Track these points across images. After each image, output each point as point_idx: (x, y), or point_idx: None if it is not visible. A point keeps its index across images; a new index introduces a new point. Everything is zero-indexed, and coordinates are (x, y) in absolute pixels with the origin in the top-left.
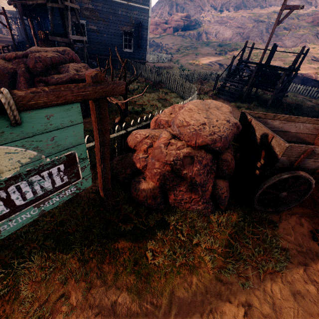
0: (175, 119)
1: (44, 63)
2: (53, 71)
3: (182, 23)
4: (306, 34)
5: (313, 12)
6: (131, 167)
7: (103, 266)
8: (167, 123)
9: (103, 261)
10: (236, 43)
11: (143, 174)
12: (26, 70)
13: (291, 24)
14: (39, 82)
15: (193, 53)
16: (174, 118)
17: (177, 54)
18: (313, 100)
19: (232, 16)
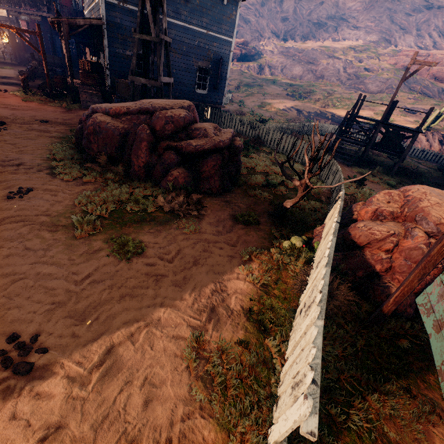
0: (428, 215)
1: (176, 125)
2: (184, 134)
3: (238, 51)
4: (392, 79)
5: (394, 52)
6: (365, 268)
7: (425, 393)
8: (391, 214)
9: (419, 387)
10: (309, 83)
11: (384, 277)
12: (151, 132)
13: (372, 65)
14: (163, 149)
15: (259, 93)
16: (423, 214)
17: (237, 93)
18: (422, 162)
19: (300, 48)
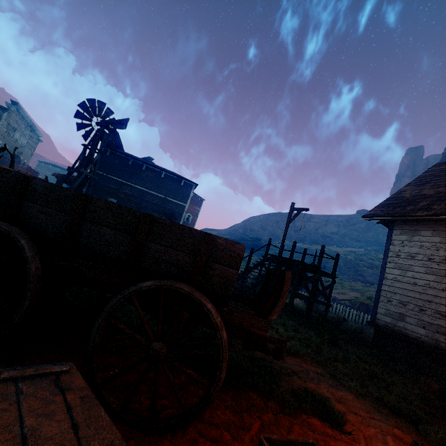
0: None
1: None
2: None
3: (251, 242)
4: None
5: None
6: None
7: None
8: None
9: None
10: None
11: None
12: None
13: (371, 263)
14: None
15: None
16: None
17: None
18: None
19: (306, 247)
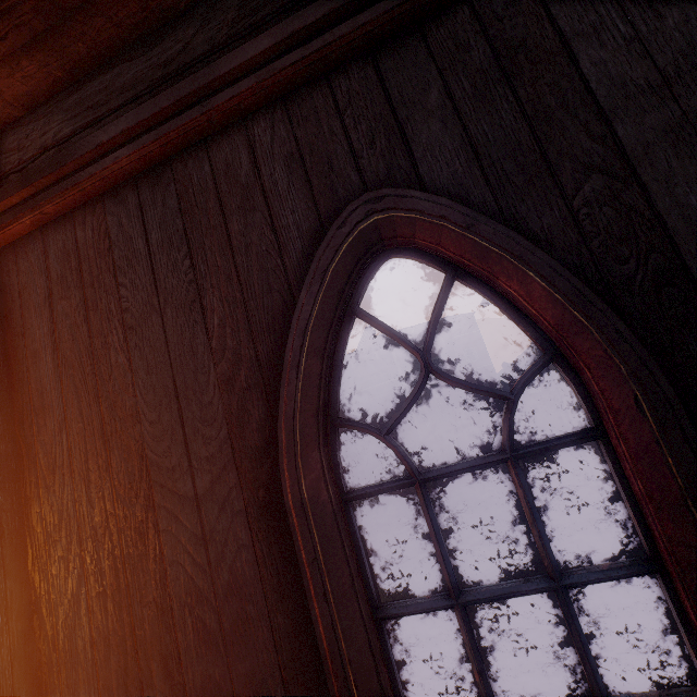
0: None
1: None
2: None
3: None
4: None
5: None
6: None
7: None
8: None
9: None
10: None
11: None
12: None
13: None
14: None
15: None
16: None
17: None
18: None
19: None
